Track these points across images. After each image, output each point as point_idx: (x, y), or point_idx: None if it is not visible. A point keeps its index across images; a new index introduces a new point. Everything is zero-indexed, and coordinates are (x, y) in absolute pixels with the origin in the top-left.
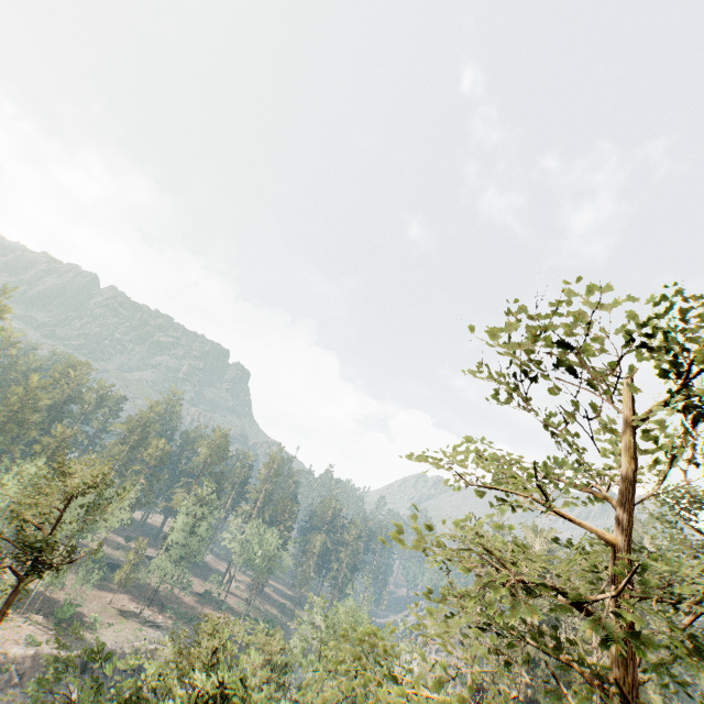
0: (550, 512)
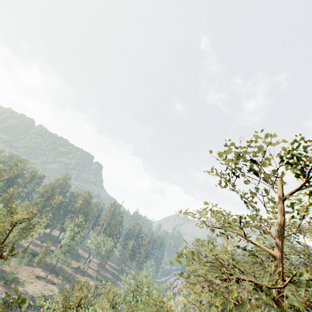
0: (244, 239)
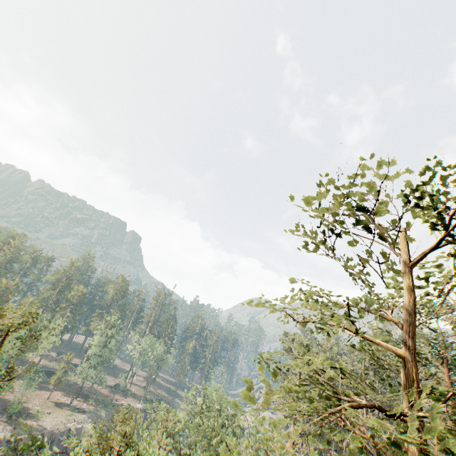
0: None
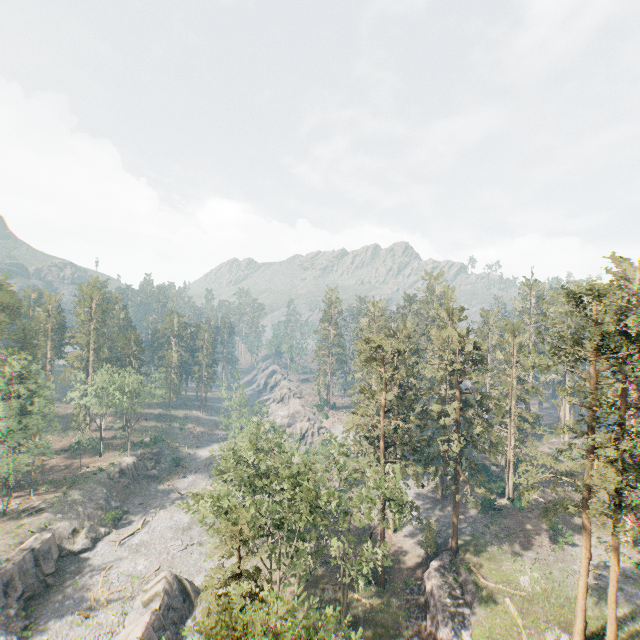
0: None
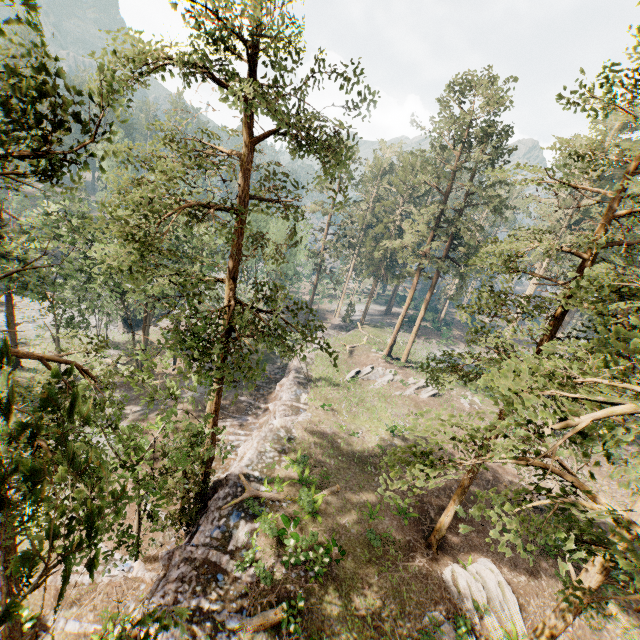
0: None
